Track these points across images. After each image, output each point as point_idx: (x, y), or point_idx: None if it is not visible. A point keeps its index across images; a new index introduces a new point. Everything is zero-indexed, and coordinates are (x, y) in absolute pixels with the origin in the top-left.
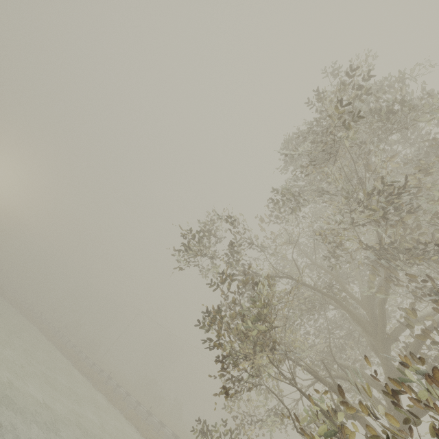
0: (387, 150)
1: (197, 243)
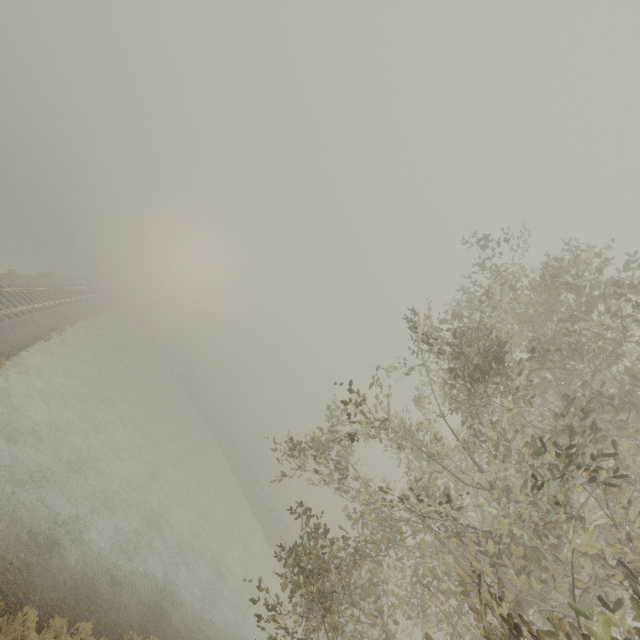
0: (565, 366)
1: (297, 455)
